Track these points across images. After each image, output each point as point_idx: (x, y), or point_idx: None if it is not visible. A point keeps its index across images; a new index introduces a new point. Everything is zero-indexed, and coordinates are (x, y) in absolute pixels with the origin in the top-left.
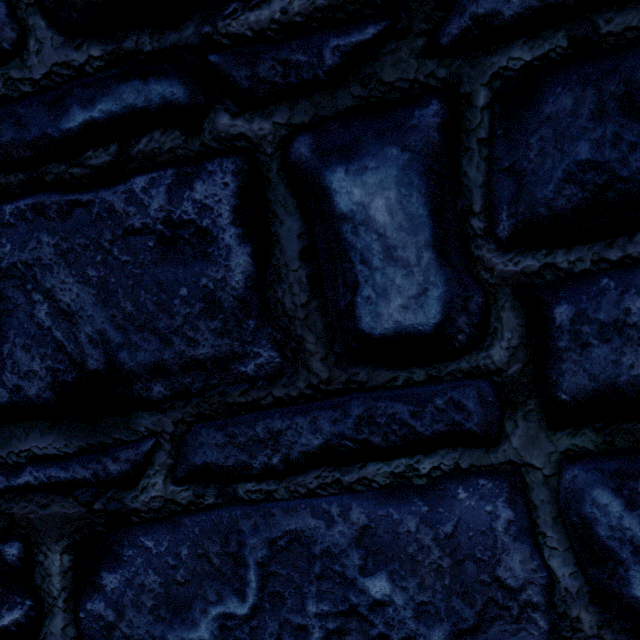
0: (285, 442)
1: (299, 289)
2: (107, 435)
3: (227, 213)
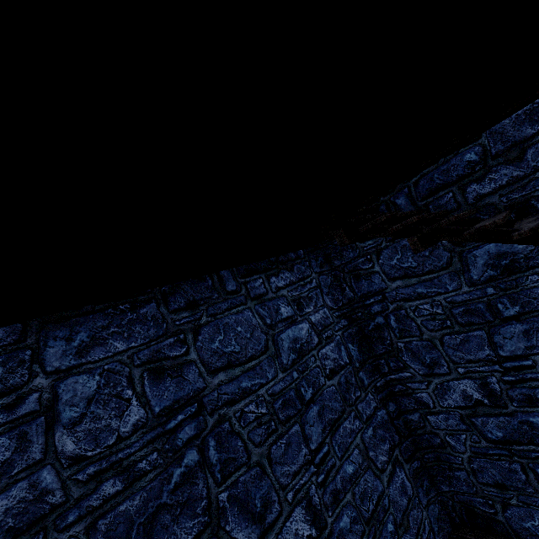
0: (538, 502)
1: (535, 483)
2: (504, 492)
3: (519, 469)
